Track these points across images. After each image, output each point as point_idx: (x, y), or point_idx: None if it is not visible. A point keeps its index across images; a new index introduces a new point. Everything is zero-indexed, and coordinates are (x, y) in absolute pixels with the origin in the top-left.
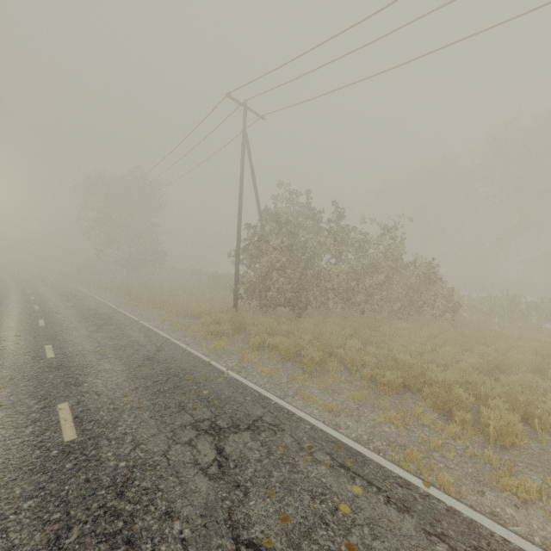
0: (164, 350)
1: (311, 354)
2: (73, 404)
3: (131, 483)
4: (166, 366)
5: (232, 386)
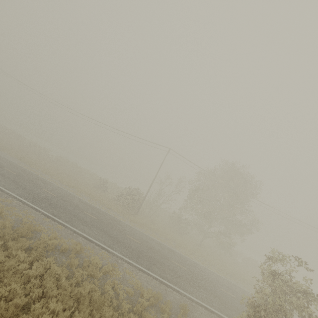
0: None
1: None
2: None
3: None
4: None
5: None
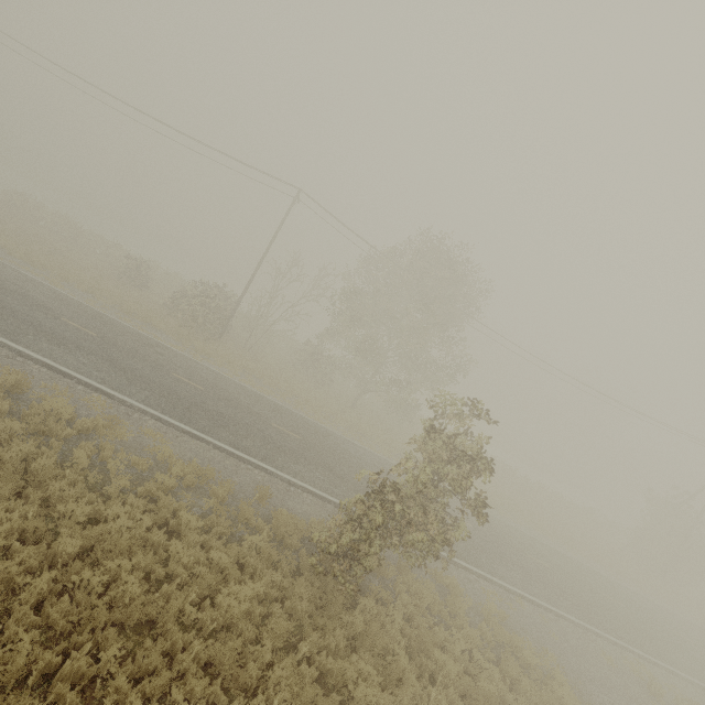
0: None
1: None
2: None
3: None
4: None
5: None
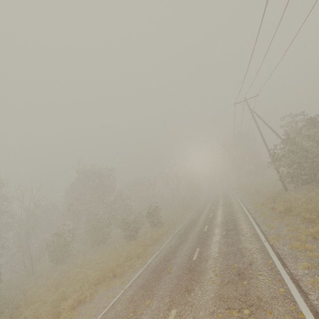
0: (237, 213)
1: (279, 208)
2: (208, 225)
3: (209, 236)
4: (233, 217)
5: (245, 221)
